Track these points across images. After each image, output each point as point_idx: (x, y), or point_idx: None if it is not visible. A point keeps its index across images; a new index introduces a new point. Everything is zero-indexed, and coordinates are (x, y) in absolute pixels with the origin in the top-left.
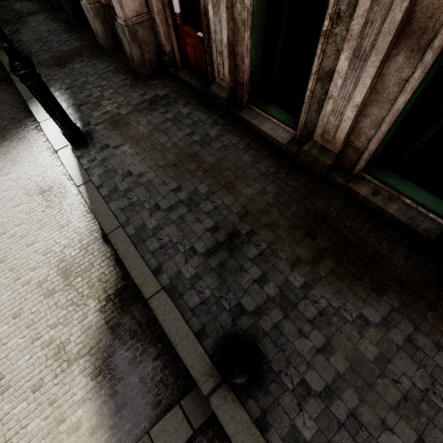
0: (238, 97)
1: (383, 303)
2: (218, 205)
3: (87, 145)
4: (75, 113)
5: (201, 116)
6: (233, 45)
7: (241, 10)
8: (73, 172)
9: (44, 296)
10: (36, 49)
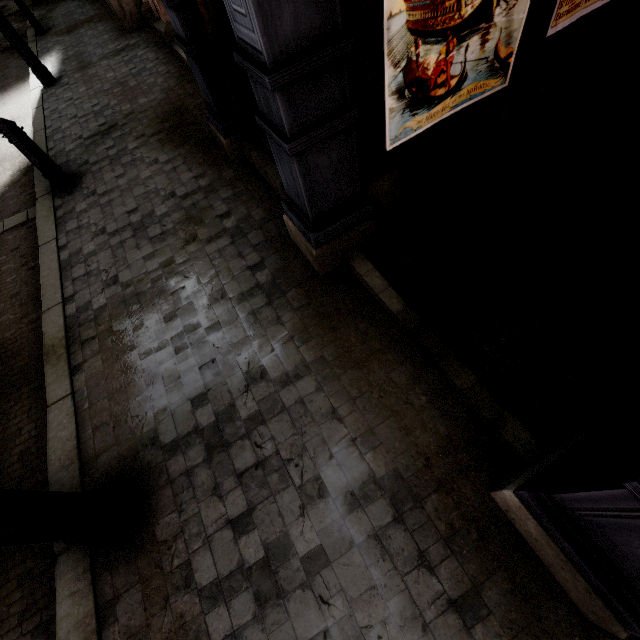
0: None
1: (176, 152)
2: (116, 111)
3: (55, 85)
4: (59, 65)
5: (150, 55)
6: None
7: None
8: (33, 102)
9: None
10: (59, 22)
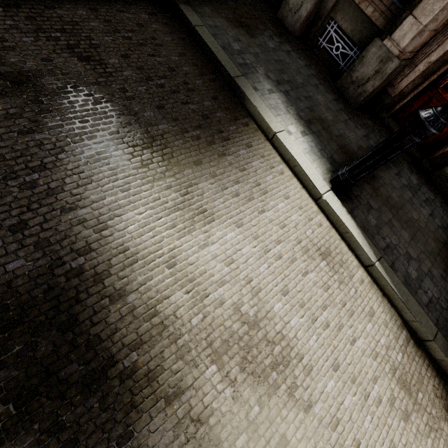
0: None
1: None
2: None
3: (349, 196)
4: (311, 135)
5: (429, 193)
6: None
7: None
8: (360, 239)
9: (403, 420)
10: None
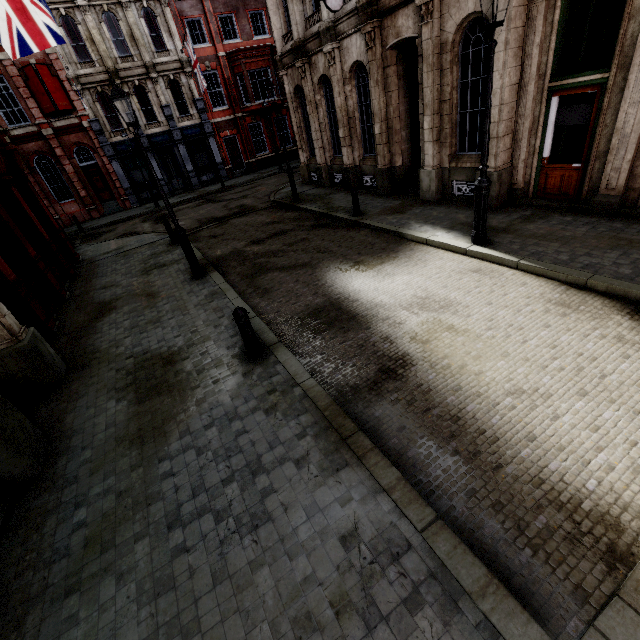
0: (627, 201)
1: None
2: None
3: (491, 243)
4: (454, 231)
5: (589, 219)
6: (633, 161)
7: None
8: (501, 255)
9: (560, 316)
10: (362, 208)
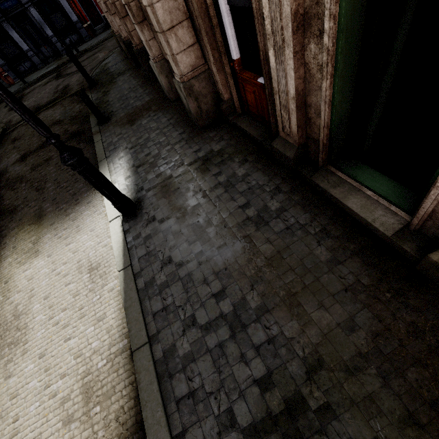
0: (310, 153)
1: None
2: (273, 336)
3: (136, 215)
4: (133, 176)
5: (259, 179)
6: (304, 95)
7: (316, 52)
8: (117, 252)
9: (63, 423)
10: (116, 108)
